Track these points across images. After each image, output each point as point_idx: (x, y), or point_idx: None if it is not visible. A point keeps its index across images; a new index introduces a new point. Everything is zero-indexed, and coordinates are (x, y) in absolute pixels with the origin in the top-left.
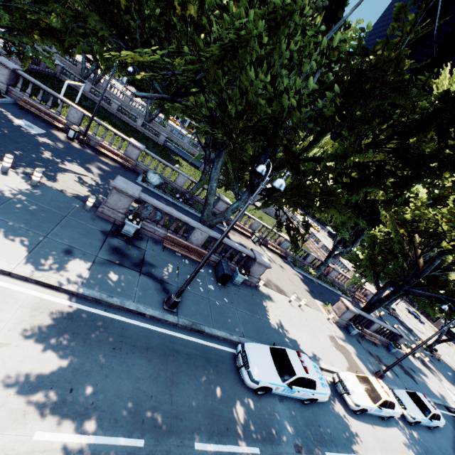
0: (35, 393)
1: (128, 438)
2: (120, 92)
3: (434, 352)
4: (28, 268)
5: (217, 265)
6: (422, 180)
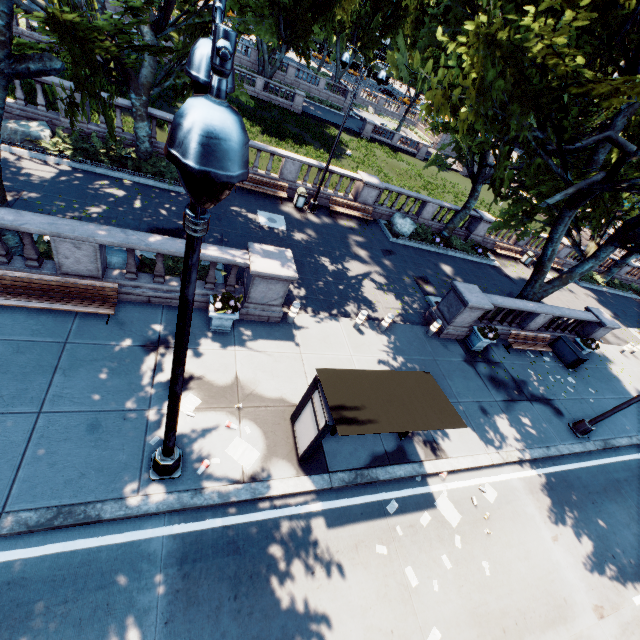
0: (604, 569)
1: None
2: None
3: None
4: (493, 451)
5: (554, 344)
6: None
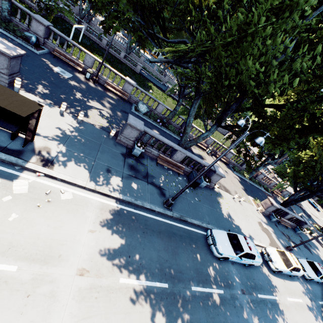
0: (114, 258)
1: (160, 283)
2: None
3: None
4: (92, 183)
5: (189, 174)
6: None
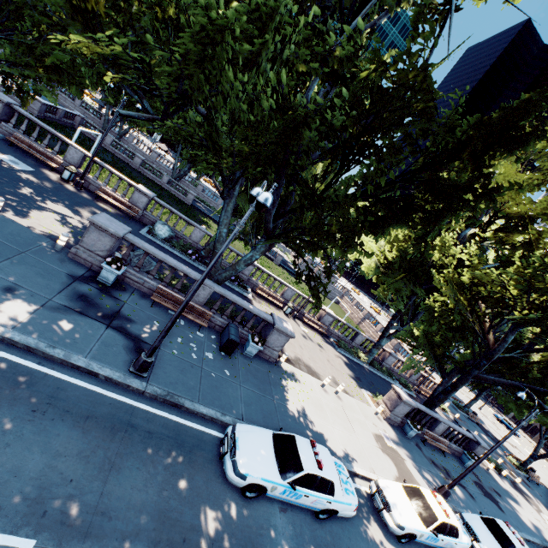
0: None
1: (9, 535)
2: (147, 148)
3: (530, 473)
4: None
5: (223, 330)
6: (456, 210)
